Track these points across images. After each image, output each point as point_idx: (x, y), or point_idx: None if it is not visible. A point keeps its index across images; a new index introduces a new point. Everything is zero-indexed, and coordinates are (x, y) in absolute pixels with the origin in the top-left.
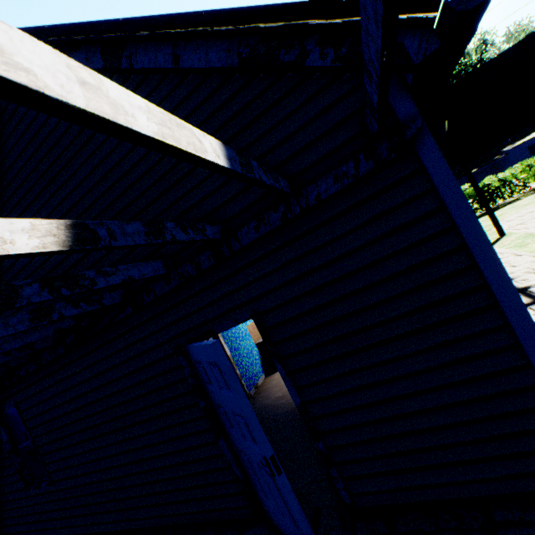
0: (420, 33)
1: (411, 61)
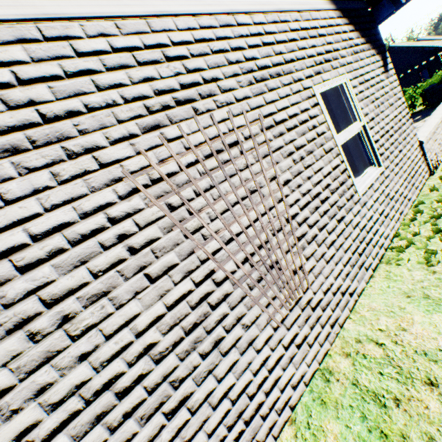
0: None
1: None
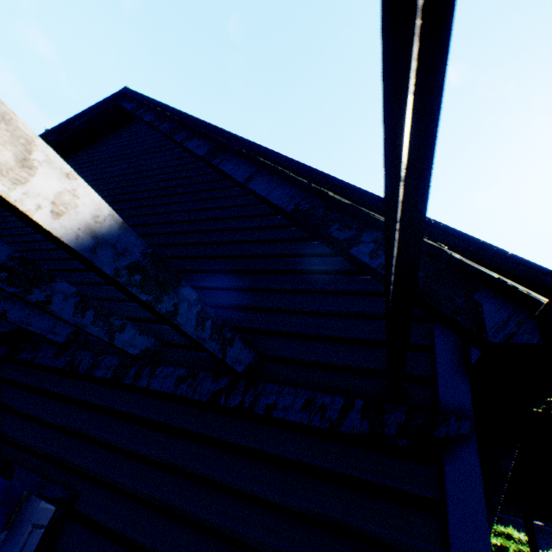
0: (512, 309)
1: (484, 332)
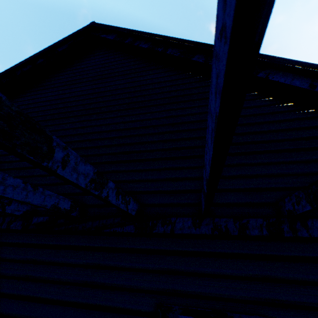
0: None
1: None
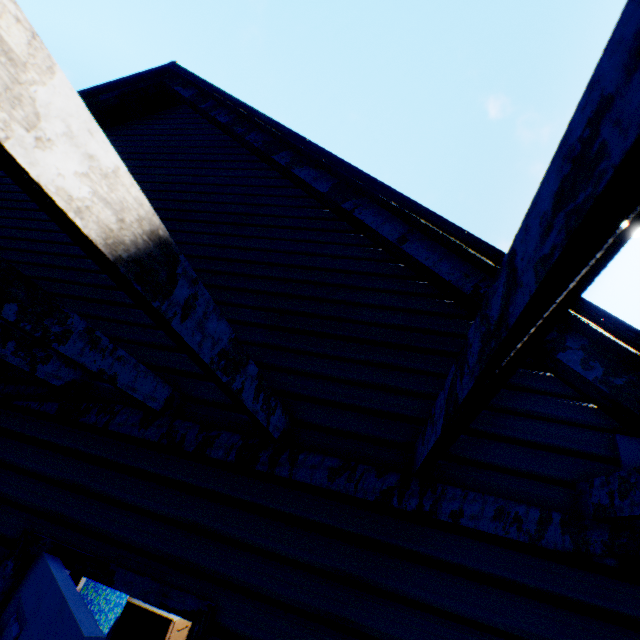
0: None
1: None
